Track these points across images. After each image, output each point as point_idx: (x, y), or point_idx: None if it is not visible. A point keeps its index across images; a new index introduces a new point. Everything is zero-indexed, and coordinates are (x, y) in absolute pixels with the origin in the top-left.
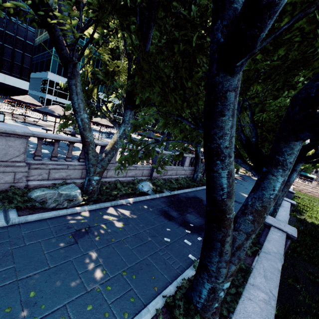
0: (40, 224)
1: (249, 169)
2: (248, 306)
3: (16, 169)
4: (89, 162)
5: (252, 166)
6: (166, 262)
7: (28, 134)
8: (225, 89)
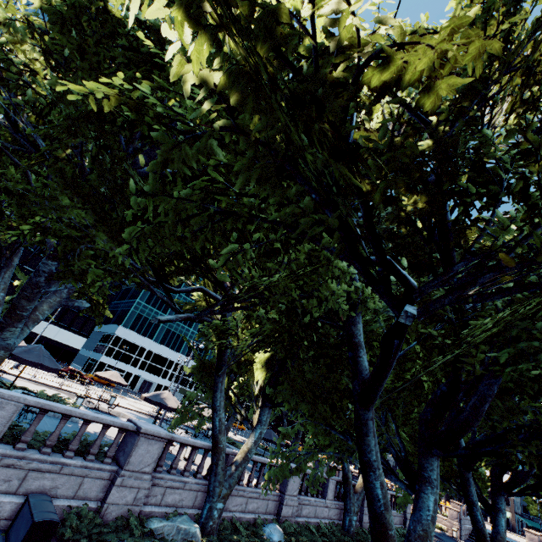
0: None
1: (405, 488)
2: None
3: (142, 483)
4: (216, 478)
5: (407, 484)
6: None
7: (168, 437)
8: (366, 419)
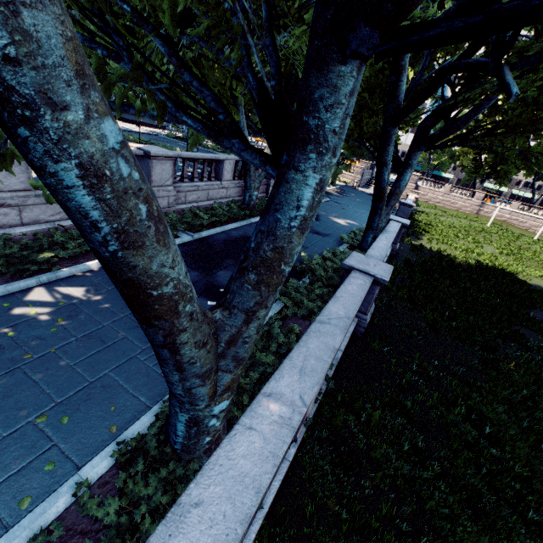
0: None
1: (261, 164)
2: (241, 444)
3: None
4: None
5: (268, 155)
6: (151, 371)
7: None
8: None
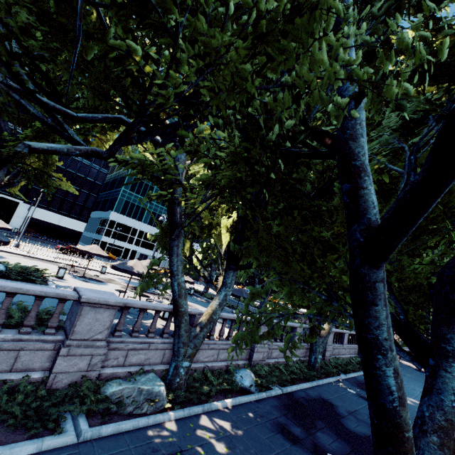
0: (116, 442)
1: (410, 360)
2: None
3: (95, 350)
4: (180, 339)
5: (413, 356)
6: None
7: (119, 304)
8: (373, 280)
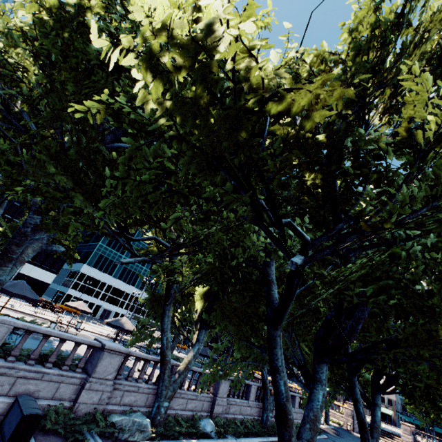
0: None
1: (303, 386)
2: None
3: (105, 387)
4: (163, 383)
5: (305, 384)
6: None
7: (126, 352)
8: (275, 336)
